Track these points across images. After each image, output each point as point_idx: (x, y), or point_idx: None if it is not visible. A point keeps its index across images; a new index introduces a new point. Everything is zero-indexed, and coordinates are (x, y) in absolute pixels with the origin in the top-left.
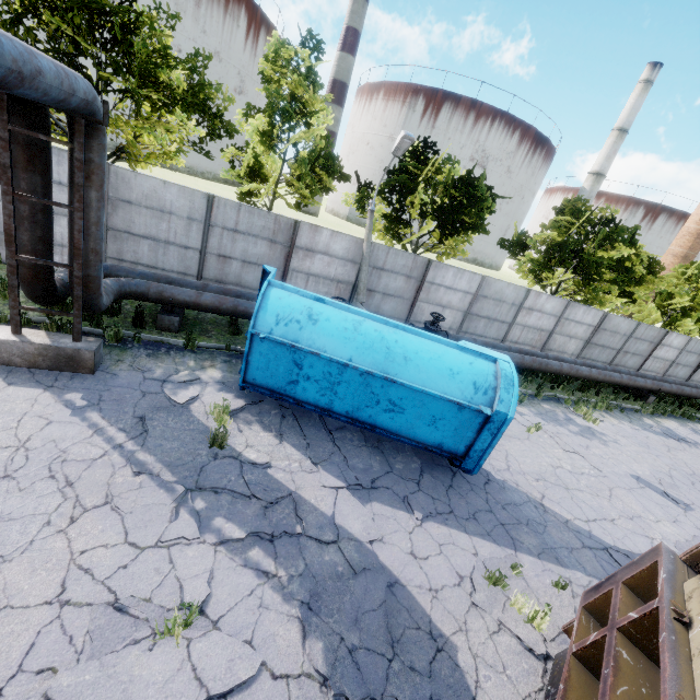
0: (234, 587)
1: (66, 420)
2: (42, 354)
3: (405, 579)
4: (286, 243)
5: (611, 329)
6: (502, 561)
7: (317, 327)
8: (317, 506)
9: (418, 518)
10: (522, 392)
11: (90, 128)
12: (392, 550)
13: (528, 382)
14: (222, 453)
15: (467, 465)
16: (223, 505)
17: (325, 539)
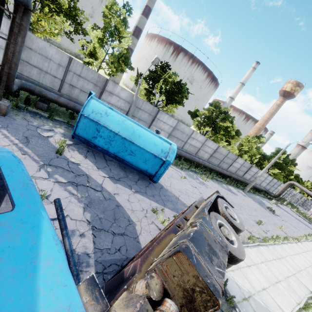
0: (60, 195)
1: None
2: None
3: (123, 205)
4: (101, 87)
5: (220, 152)
6: (159, 208)
7: (108, 117)
8: (96, 180)
9: (133, 191)
10: (183, 166)
11: (24, 11)
12: (121, 198)
13: (187, 163)
14: (60, 156)
15: (155, 179)
16: (59, 172)
17: (97, 189)
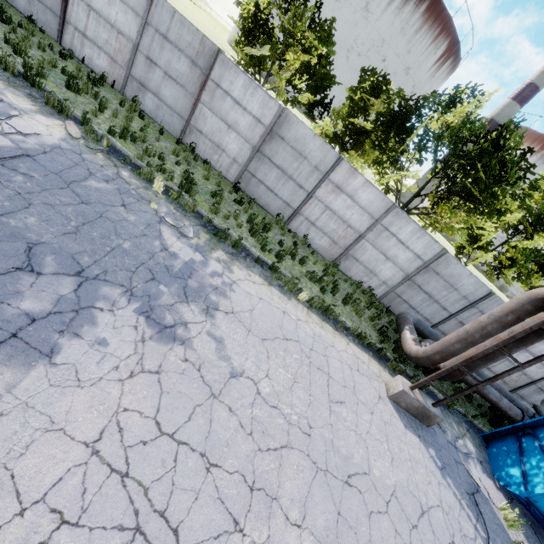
0: None
1: (443, 482)
2: (417, 408)
3: None
4: None
5: None
6: None
7: None
8: None
9: None
10: None
11: None
12: None
13: None
14: None
15: None
16: None
17: None
